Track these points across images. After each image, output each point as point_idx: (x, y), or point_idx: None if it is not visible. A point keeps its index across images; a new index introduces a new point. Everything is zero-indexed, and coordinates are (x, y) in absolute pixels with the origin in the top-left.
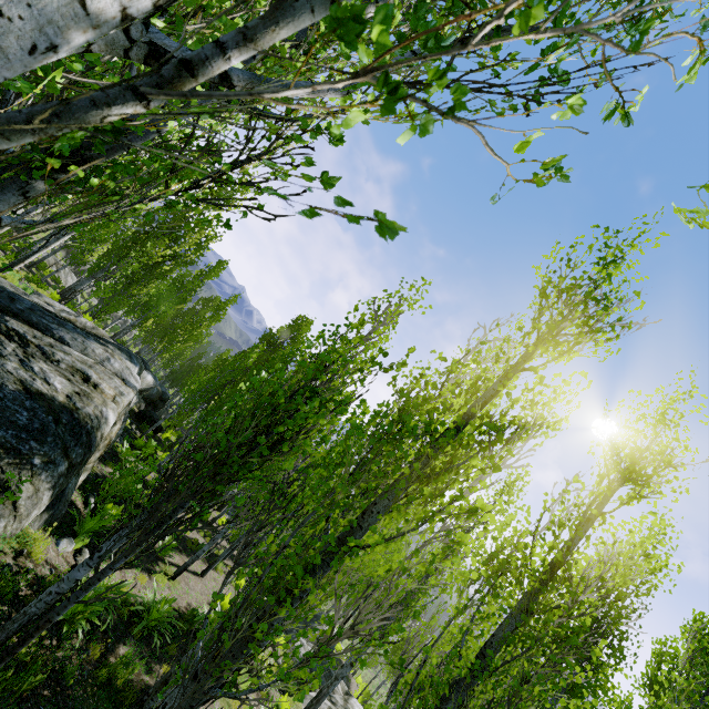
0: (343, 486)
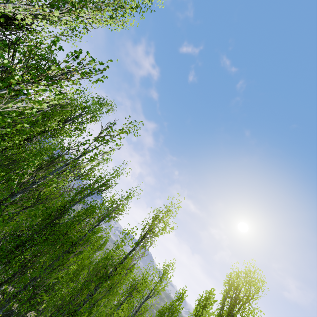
0: (45, 313)
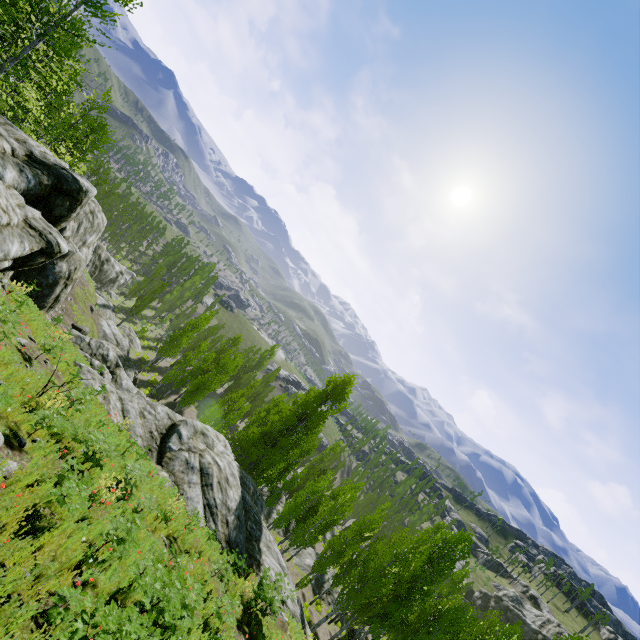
0: None
